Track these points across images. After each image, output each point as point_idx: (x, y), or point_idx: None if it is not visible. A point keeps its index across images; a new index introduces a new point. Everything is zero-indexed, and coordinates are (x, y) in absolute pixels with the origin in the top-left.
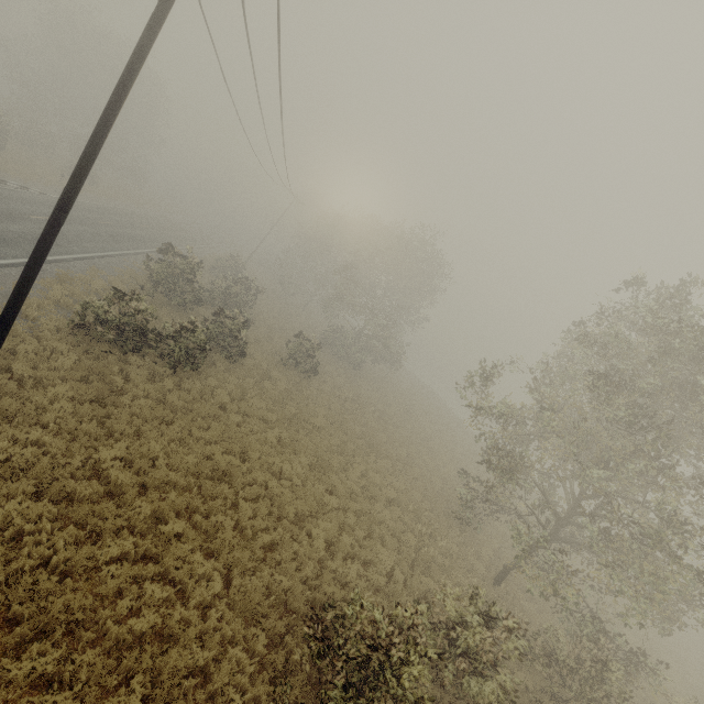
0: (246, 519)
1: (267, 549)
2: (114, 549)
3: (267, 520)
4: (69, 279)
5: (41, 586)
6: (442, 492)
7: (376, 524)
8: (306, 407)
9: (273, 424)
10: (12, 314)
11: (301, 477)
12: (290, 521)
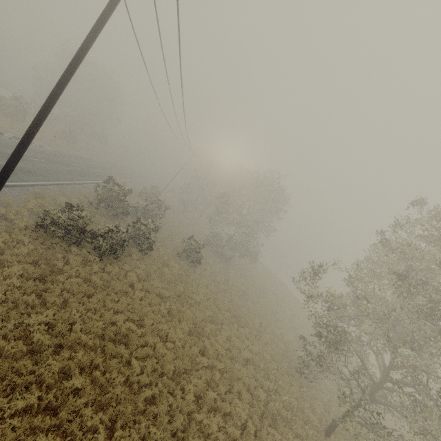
0: (135, 376)
1: (149, 401)
2: (20, 403)
3: (151, 376)
4: (42, 196)
5: None
6: (285, 353)
7: (235, 380)
8: (191, 287)
9: (166, 298)
10: None
11: (182, 341)
12: (170, 377)
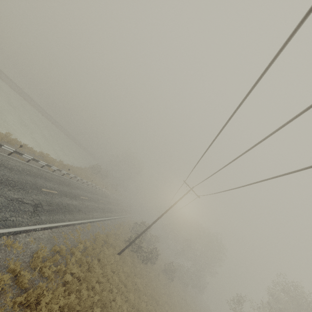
0: None
1: None
2: (143, 304)
3: None
4: (122, 225)
5: (135, 304)
6: None
7: None
8: (171, 293)
9: (162, 294)
10: (136, 239)
11: None
12: None
